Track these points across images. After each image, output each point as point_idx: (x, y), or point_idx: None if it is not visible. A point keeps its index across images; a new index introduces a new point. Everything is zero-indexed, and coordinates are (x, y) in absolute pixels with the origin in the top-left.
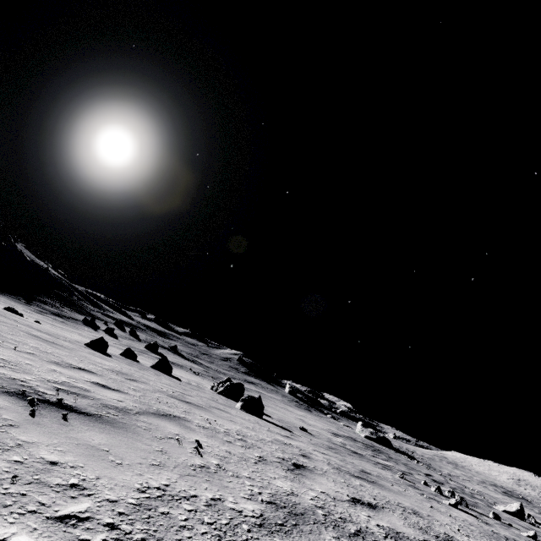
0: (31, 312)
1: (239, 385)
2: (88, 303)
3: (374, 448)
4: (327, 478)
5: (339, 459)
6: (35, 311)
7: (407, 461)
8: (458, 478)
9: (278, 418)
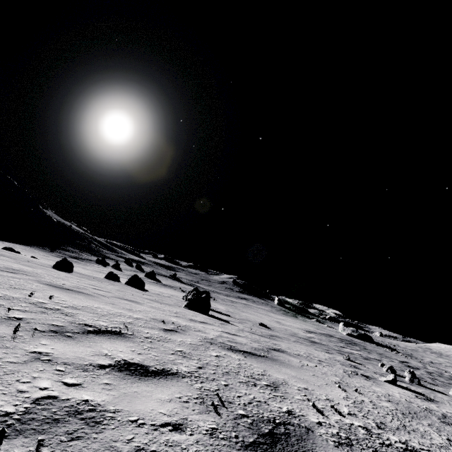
0: (50, 256)
1: (205, 292)
2: (105, 249)
3: (350, 342)
4: (139, 345)
5: (254, 340)
6: (56, 256)
7: (385, 351)
8: (441, 364)
9: (242, 318)
